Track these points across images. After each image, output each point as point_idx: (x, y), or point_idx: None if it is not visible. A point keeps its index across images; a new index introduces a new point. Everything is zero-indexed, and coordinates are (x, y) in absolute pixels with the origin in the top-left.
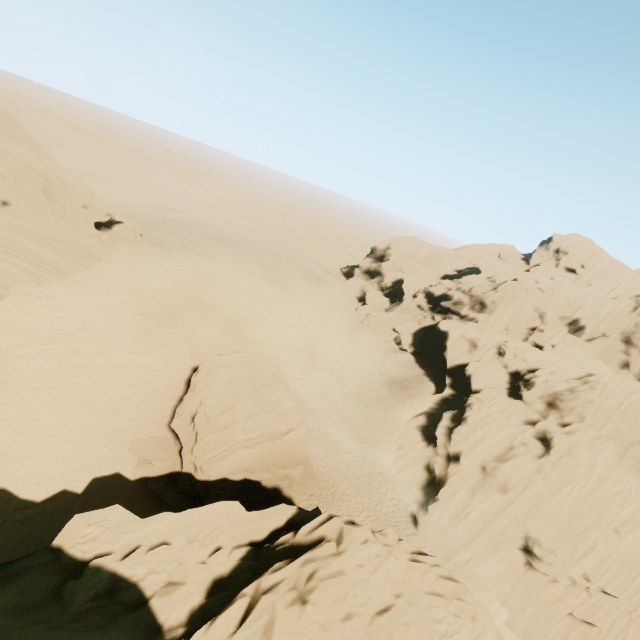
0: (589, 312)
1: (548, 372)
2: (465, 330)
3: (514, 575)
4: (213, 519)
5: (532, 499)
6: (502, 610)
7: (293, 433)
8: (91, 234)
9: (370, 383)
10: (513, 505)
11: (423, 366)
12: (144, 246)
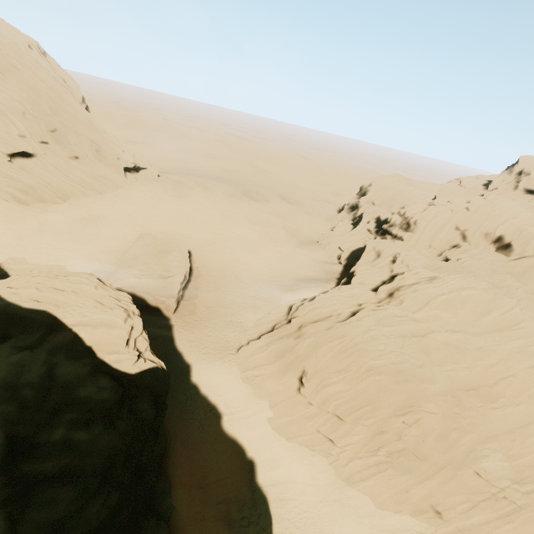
0: (512, 228)
1: (413, 273)
2: (382, 245)
3: (288, 395)
4: (52, 269)
5: (311, 344)
6: (269, 411)
7: (171, 278)
8: (119, 173)
9: (283, 277)
10: (297, 346)
11: (343, 274)
12: (154, 182)
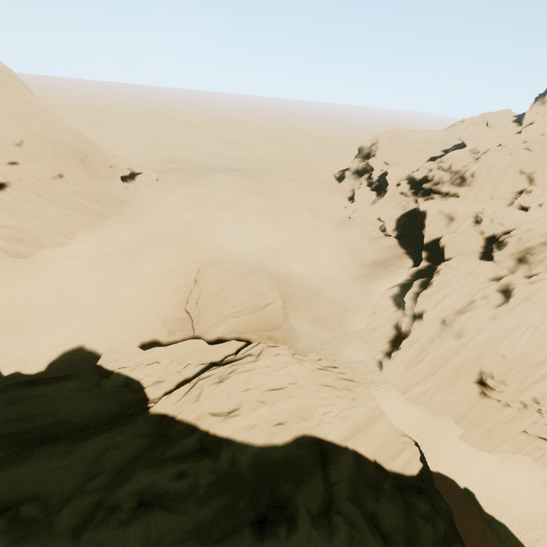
0: None
1: (524, 230)
2: (444, 206)
3: (469, 402)
4: (186, 349)
5: (485, 341)
6: (456, 427)
7: (271, 306)
8: (119, 186)
9: (351, 267)
10: (466, 347)
11: (405, 246)
12: (159, 188)
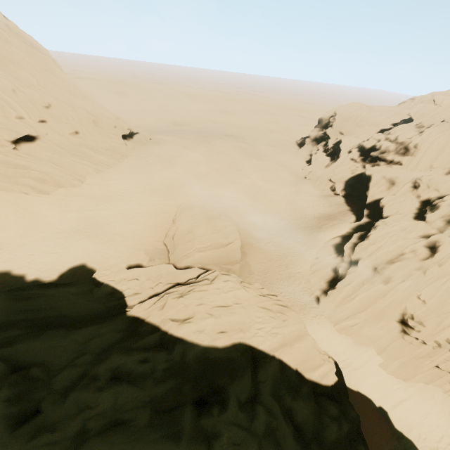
0: None
1: None
2: (387, 172)
3: (391, 338)
4: (159, 271)
5: (409, 288)
6: (377, 357)
7: (231, 245)
8: (120, 142)
9: (302, 218)
10: (392, 291)
11: (350, 204)
12: (151, 145)
